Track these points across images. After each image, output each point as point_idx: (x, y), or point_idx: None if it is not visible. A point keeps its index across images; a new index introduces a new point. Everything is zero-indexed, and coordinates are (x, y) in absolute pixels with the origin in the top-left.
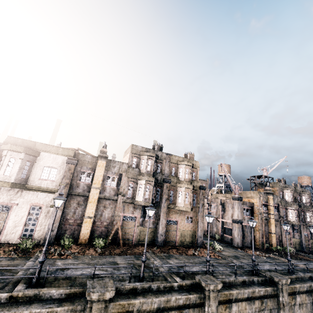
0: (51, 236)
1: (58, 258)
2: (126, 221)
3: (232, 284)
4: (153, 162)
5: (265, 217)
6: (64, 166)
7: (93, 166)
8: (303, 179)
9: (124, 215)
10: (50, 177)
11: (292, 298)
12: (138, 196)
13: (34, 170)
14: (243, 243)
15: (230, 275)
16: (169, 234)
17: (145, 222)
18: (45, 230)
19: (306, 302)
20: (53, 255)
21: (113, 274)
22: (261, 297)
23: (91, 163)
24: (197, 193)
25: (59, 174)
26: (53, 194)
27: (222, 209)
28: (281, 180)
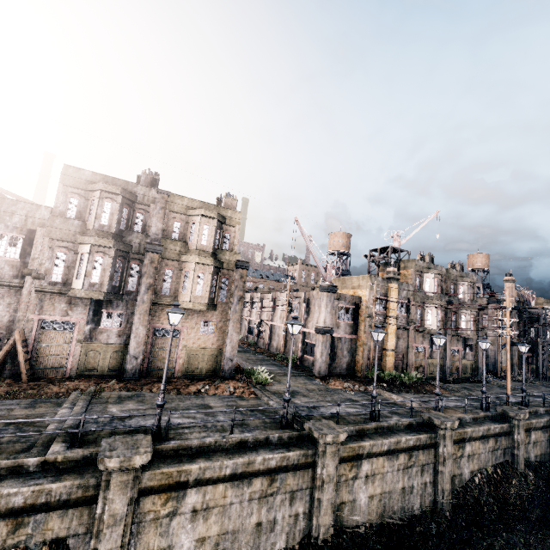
0: None
1: None
2: (50, 331)
3: (209, 450)
4: (116, 206)
5: (379, 323)
6: None
7: None
8: (476, 259)
9: (46, 320)
10: None
11: (352, 466)
12: (77, 279)
13: None
14: (332, 369)
15: (225, 430)
16: (160, 356)
17: (100, 333)
18: None
19: (383, 472)
20: None
21: None
22: (273, 470)
23: None
24: (232, 277)
25: None
26: None
27: (306, 309)
28: (426, 257)
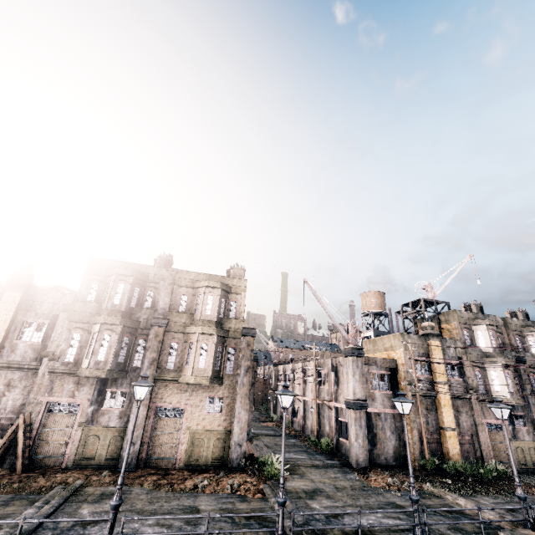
0: None
1: None
2: (56, 414)
3: None
4: (128, 286)
5: (425, 391)
6: None
7: None
8: None
9: (54, 402)
10: None
11: None
12: (86, 358)
13: None
14: (374, 457)
15: None
16: (162, 440)
17: (102, 415)
18: None
19: None
20: None
21: None
22: None
23: None
24: (239, 346)
25: None
26: None
27: (335, 379)
28: (472, 307)
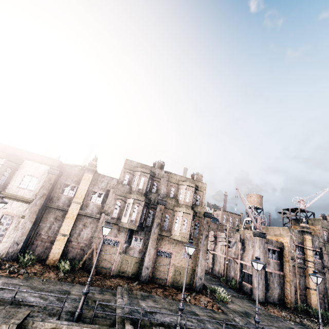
0: (15, 250)
1: (6, 276)
2: (107, 245)
3: None
4: (146, 179)
5: (300, 265)
6: (46, 176)
7: (78, 178)
8: None
9: (106, 238)
10: (29, 186)
11: None
12: (124, 217)
13: (14, 177)
14: (267, 297)
15: None
16: (159, 269)
17: (130, 250)
18: (11, 242)
19: None
20: (4, 271)
21: (38, 303)
22: None
23: (77, 175)
24: (201, 222)
25: (39, 184)
26: (27, 205)
27: (242, 247)
28: (327, 217)
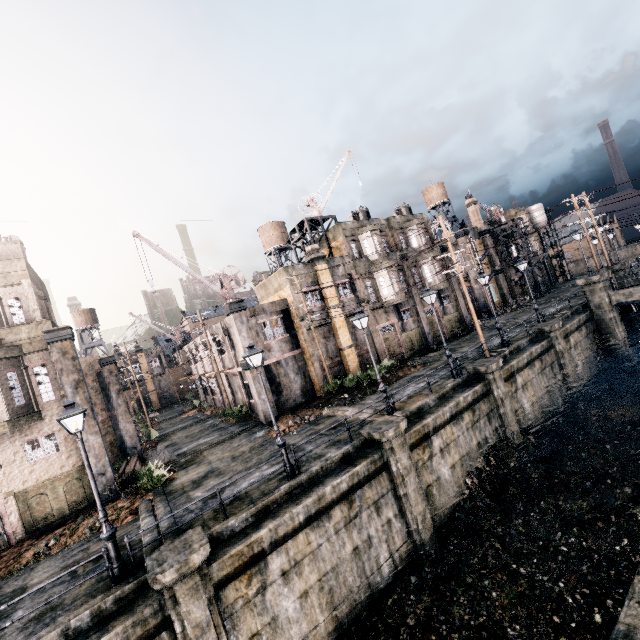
0: None
1: None
2: None
3: None
4: None
5: (319, 322)
6: None
7: None
8: (431, 193)
9: None
10: None
11: (250, 576)
12: None
13: None
14: (282, 404)
15: None
16: None
17: None
18: None
19: (312, 550)
20: None
21: None
22: None
23: None
24: (51, 359)
25: None
26: None
27: (230, 343)
28: (359, 214)
